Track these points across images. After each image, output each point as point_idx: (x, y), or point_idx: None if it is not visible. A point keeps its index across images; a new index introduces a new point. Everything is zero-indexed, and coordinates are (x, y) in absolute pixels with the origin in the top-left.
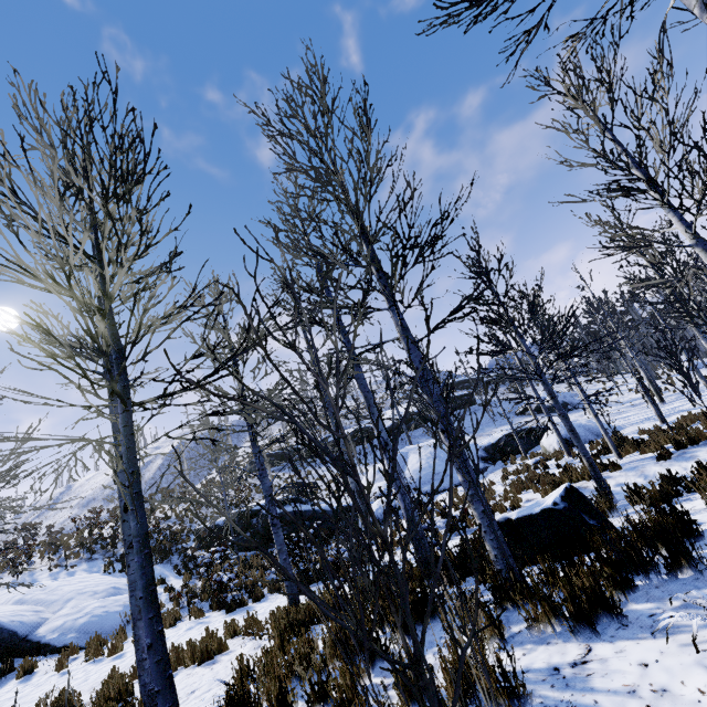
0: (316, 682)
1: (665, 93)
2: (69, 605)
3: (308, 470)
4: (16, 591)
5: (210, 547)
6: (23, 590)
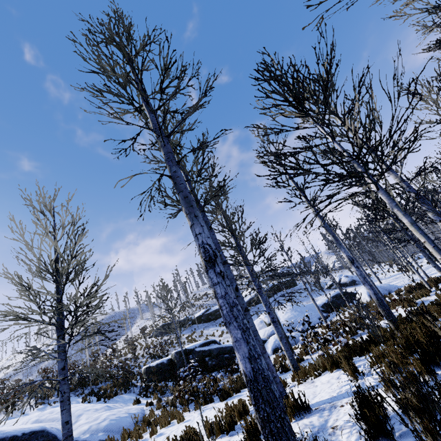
0: None
1: None
2: (83, 418)
3: (201, 330)
4: (25, 417)
5: (158, 379)
6: (32, 416)
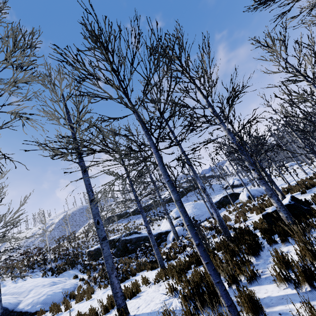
0: (230, 275)
1: (312, 43)
2: (32, 292)
3: (134, 220)
4: None
5: (95, 259)
6: (2, 289)
